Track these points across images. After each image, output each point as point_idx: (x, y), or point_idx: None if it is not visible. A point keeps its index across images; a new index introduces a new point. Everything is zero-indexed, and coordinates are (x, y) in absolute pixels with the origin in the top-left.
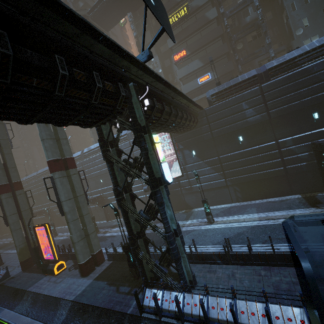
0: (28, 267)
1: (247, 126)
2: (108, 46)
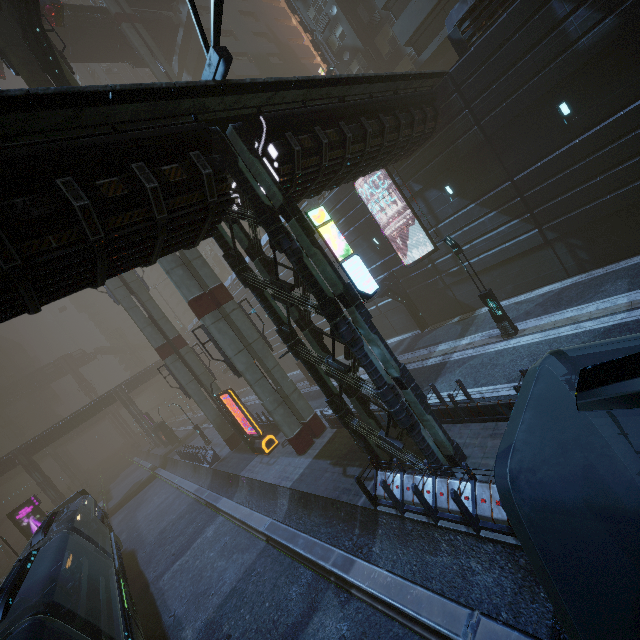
0: (236, 445)
1: (579, 66)
2: (133, 99)
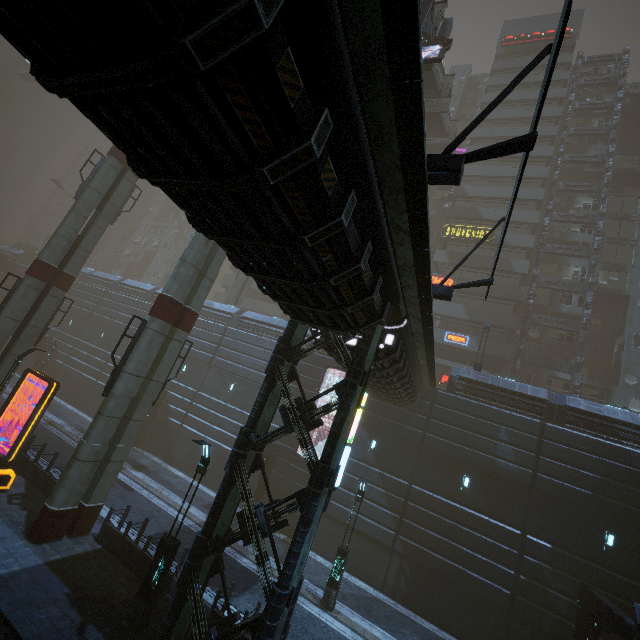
0: None
1: (489, 469)
2: (418, 258)
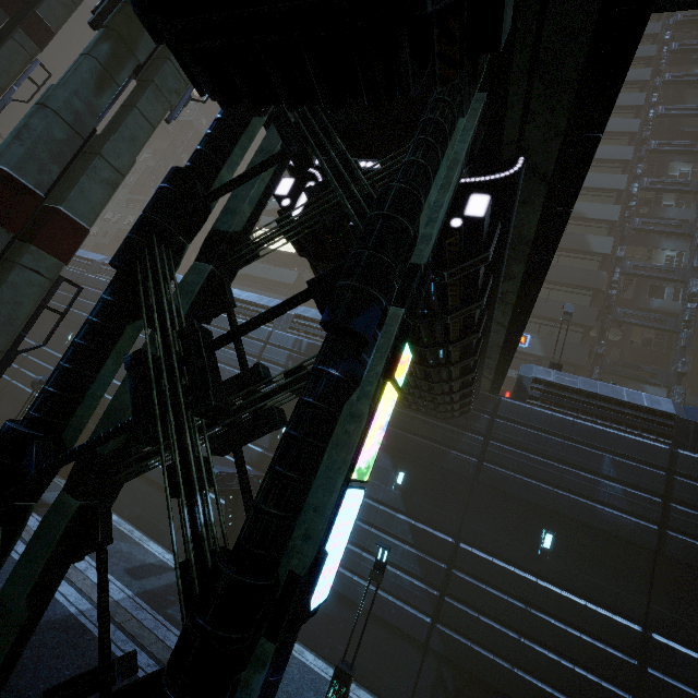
0: None
1: (586, 522)
2: None
